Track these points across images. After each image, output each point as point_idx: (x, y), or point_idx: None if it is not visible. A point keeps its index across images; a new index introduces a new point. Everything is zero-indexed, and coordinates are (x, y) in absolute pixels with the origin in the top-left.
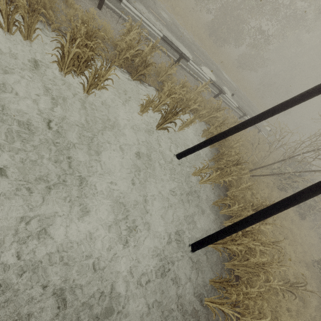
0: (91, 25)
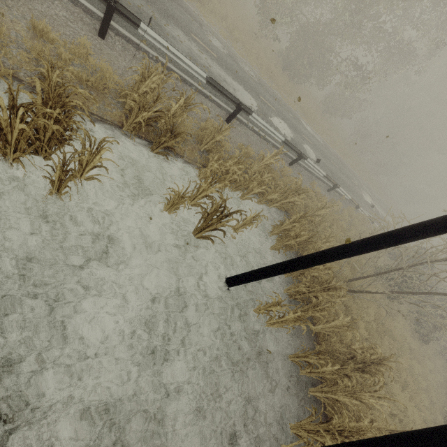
0: (55, 77)
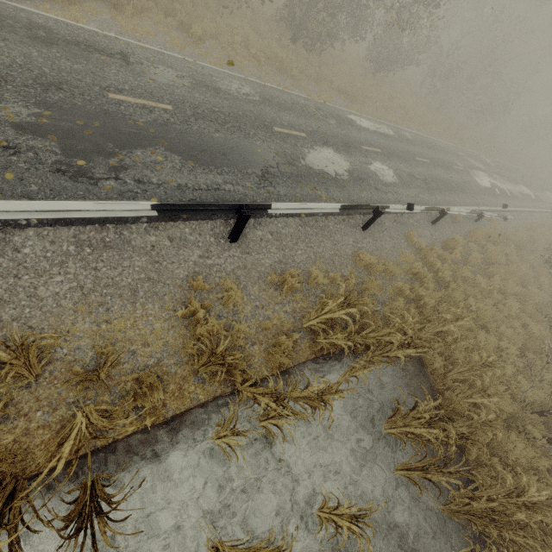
0: None
